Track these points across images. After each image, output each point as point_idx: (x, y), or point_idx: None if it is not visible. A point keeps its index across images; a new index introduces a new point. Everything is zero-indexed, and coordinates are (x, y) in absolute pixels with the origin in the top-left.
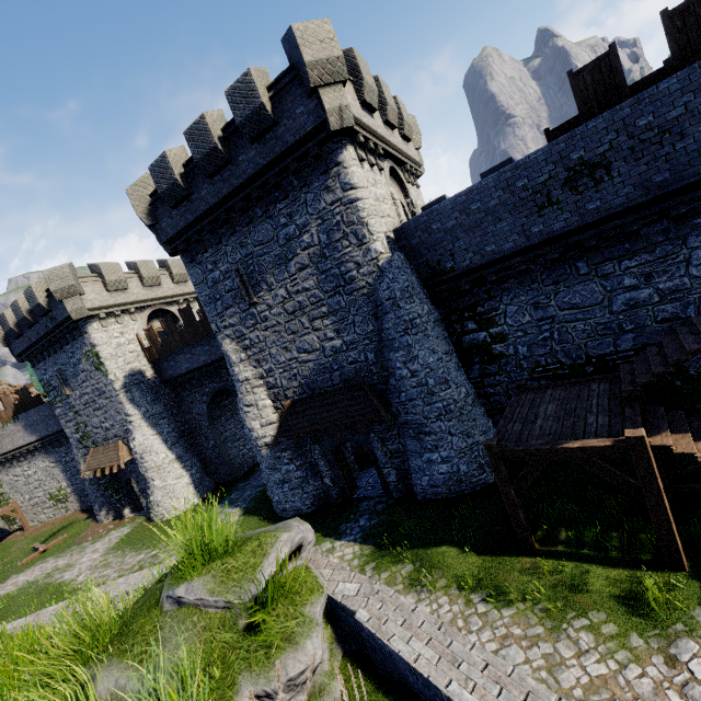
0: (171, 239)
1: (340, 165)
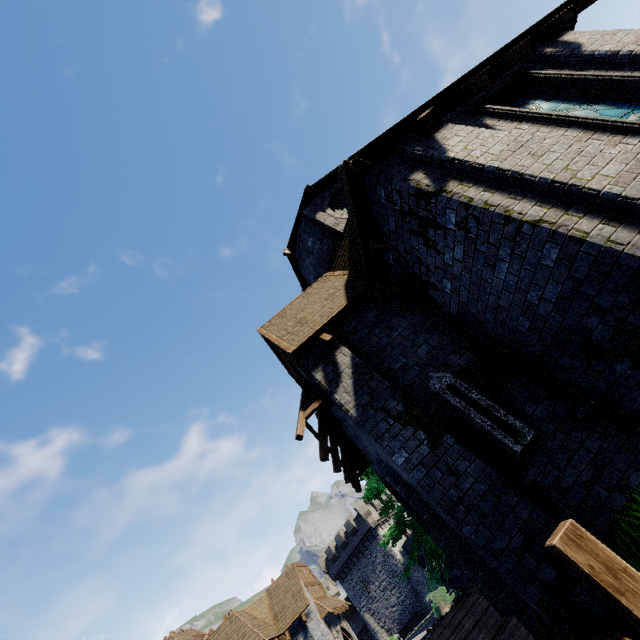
0: (335, 575)
1: (379, 535)
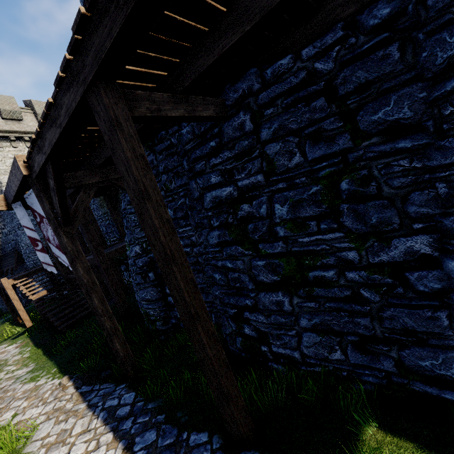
0: None
1: None
